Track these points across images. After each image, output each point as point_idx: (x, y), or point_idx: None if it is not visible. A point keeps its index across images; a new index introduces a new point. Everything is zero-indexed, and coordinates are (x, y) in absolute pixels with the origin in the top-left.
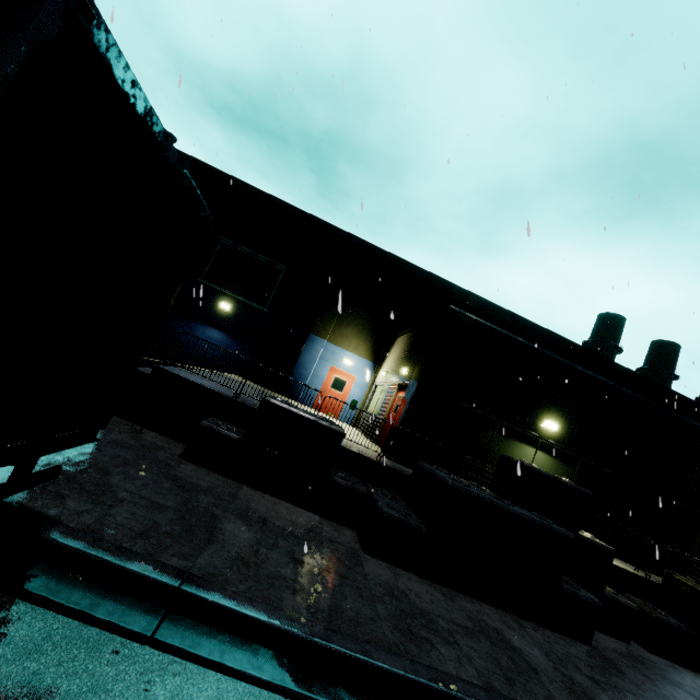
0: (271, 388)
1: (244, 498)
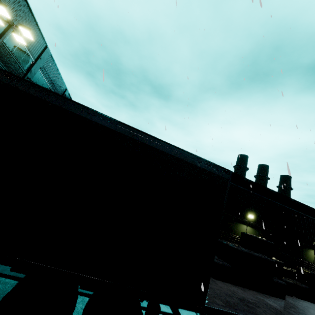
0: None
1: None
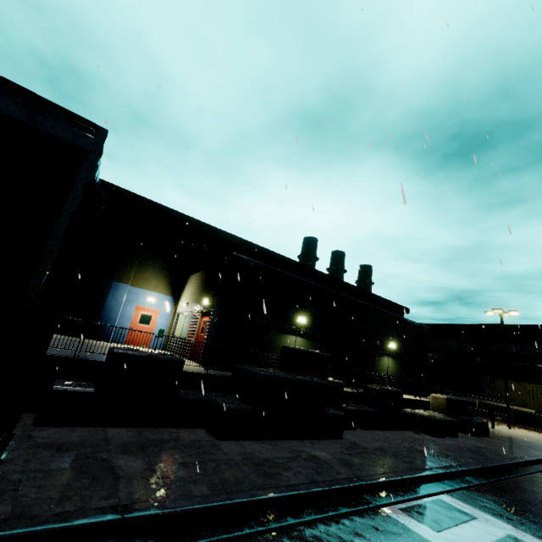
0: (79, 336)
1: (115, 437)
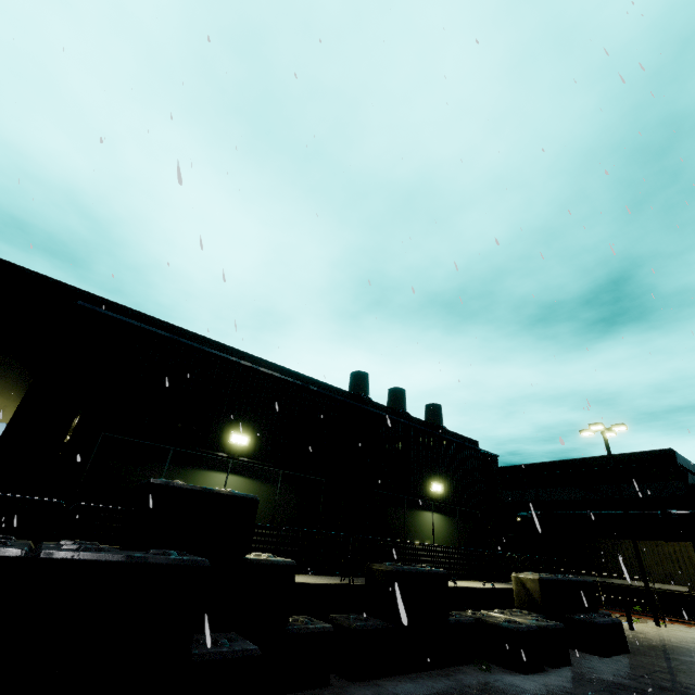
0: None
1: None
